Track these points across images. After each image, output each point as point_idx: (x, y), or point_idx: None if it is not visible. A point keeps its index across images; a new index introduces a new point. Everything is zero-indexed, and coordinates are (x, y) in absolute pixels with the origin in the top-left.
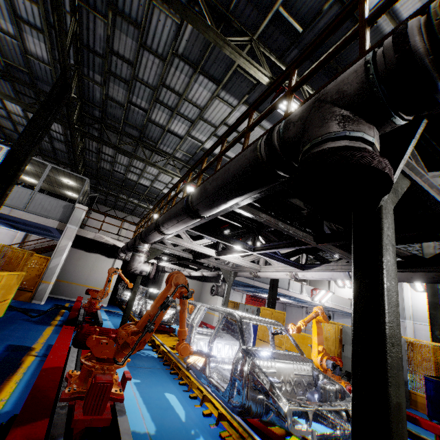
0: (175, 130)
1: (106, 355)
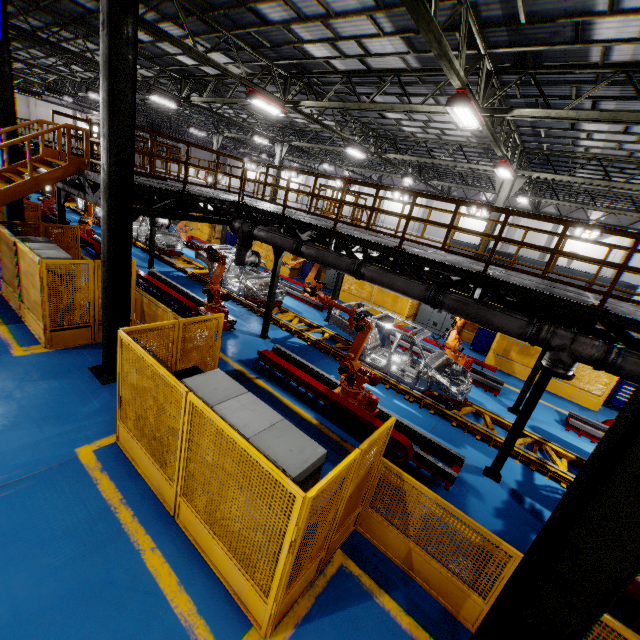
0: (23, 54)
1: (49, 203)
